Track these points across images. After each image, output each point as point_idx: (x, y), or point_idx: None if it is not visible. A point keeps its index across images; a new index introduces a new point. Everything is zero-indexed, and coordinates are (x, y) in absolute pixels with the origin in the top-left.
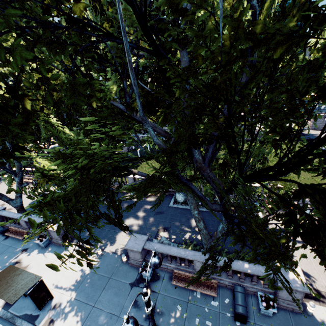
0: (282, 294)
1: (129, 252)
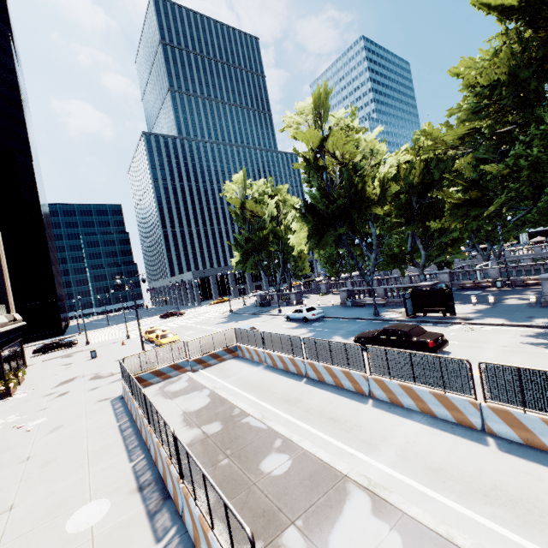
0: None
1: (542, 285)
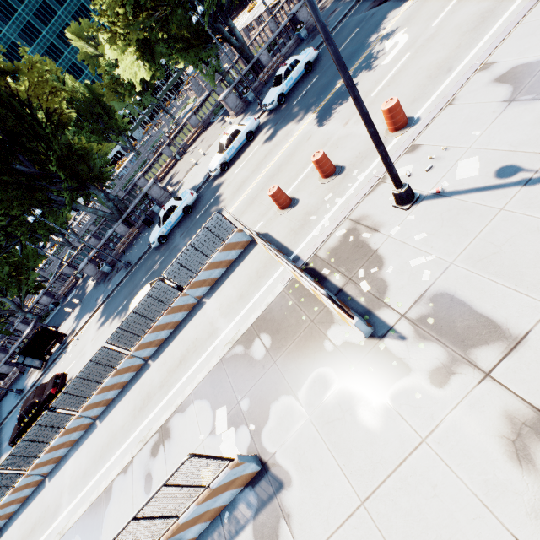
0: (155, 196)
1: (86, 273)
